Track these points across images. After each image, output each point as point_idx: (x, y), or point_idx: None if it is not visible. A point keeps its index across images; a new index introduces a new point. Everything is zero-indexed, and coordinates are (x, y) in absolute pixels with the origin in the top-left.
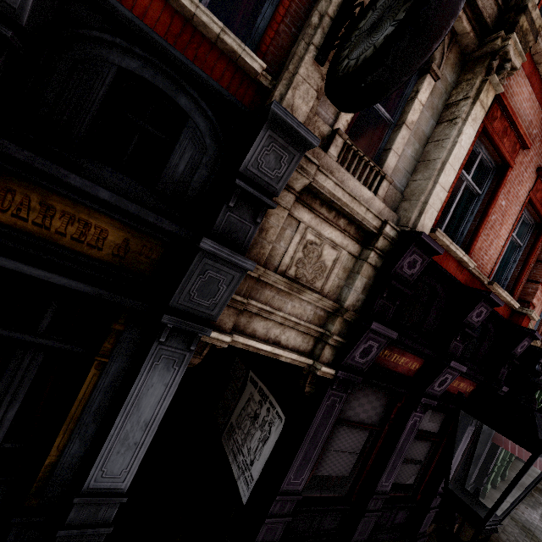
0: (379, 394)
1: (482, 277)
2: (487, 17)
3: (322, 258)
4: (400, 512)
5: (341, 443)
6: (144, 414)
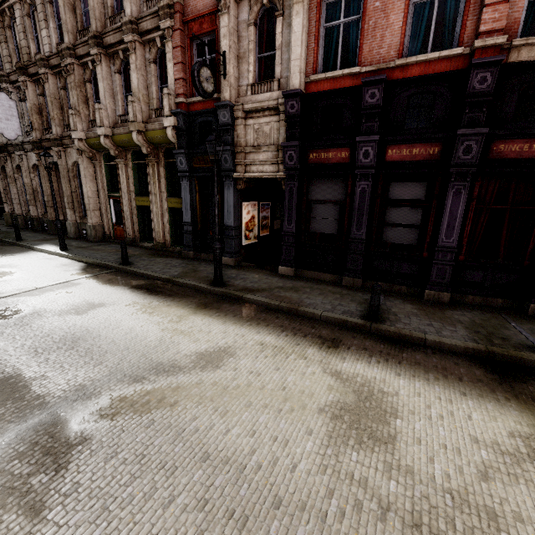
0: (335, 181)
1: (383, 66)
2: None
3: (264, 132)
4: (403, 264)
5: (321, 214)
6: (229, 203)
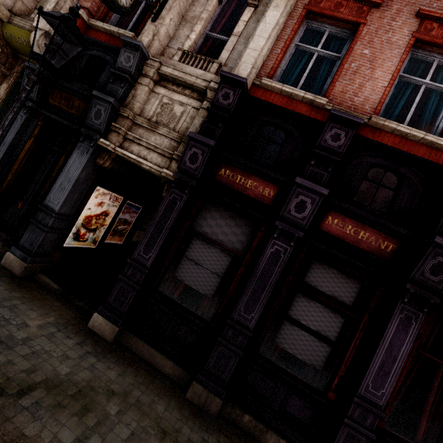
0: (239, 221)
1: (354, 115)
2: None
3: (173, 111)
4: (294, 398)
5: (200, 257)
6: (70, 174)
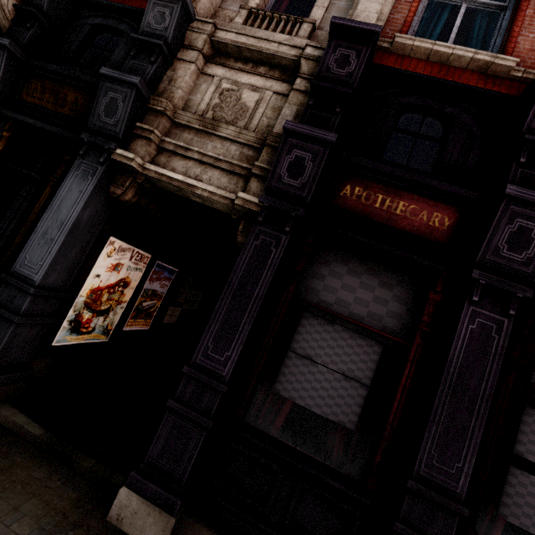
0: (386, 277)
1: None
2: None
3: (242, 101)
4: None
5: (321, 349)
6: (62, 214)
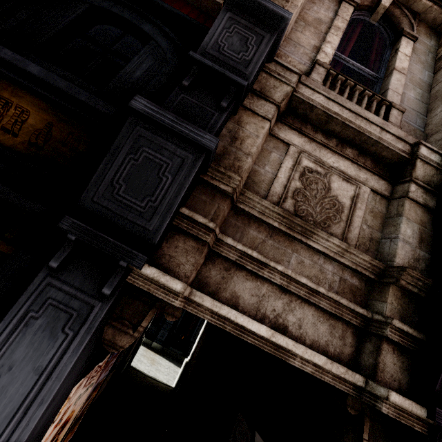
0: None
1: None
2: None
3: (332, 193)
4: None
5: None
6: None
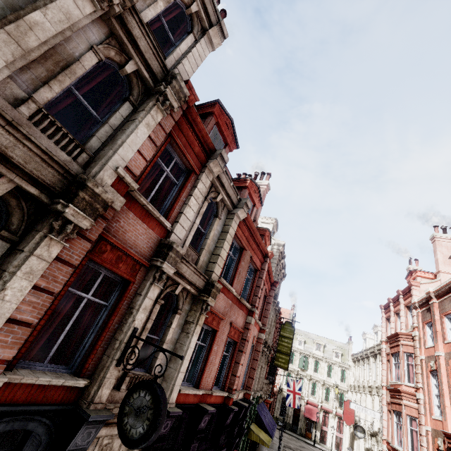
0: None
1: (207, 392)
2: (201, 286)
3: (112, 449)
4: None
5: None
6: None
